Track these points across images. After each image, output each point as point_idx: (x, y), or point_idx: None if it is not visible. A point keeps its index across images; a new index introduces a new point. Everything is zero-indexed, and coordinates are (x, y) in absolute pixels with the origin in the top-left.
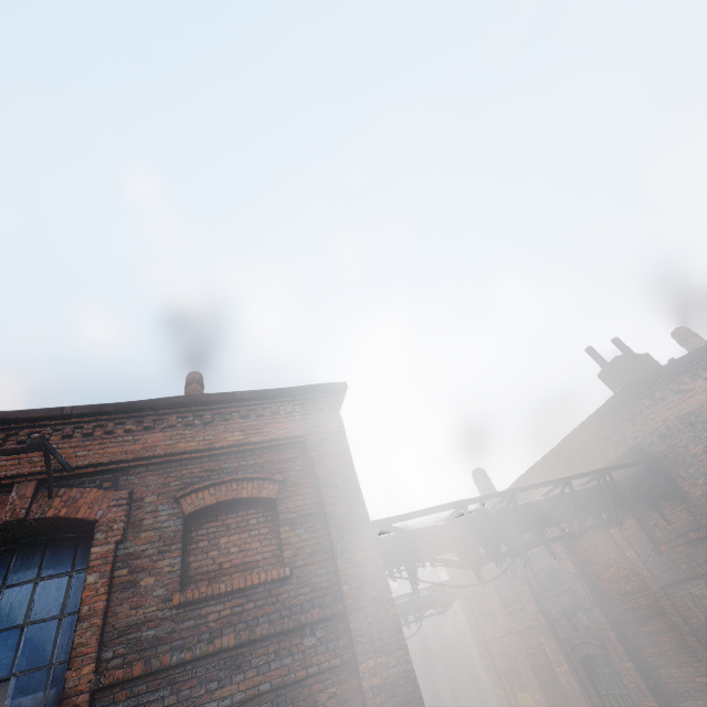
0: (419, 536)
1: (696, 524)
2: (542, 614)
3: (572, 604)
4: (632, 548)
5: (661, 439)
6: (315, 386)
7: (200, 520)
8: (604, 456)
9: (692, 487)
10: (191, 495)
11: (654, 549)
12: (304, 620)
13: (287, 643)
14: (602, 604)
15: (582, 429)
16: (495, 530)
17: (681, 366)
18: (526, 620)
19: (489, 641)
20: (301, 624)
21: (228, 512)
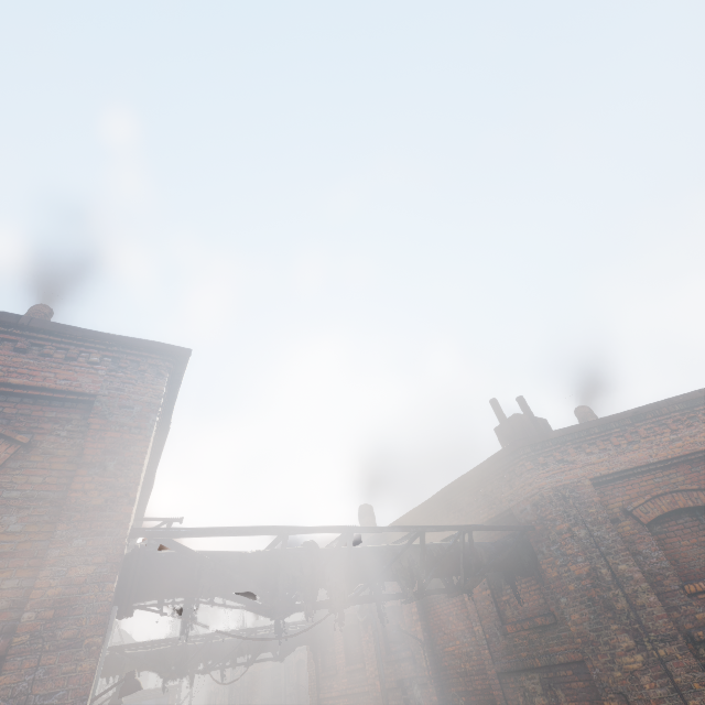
0: (206, 561)
1: (546, 608)
2: (380, 680)
3: (411, 675)
4: (481, 623)
5: (533, 507)
6: (146, 341)
7: None
8: (478, 515)
9: (550, 567)
10: None
11: (500, 628)
12: None
13: None
14: (439, 681)
15: (464, 480)
16: (314, 573)
17: (569, 435)
18: (364, 683)
19: (324, 700)
20: None
21: None
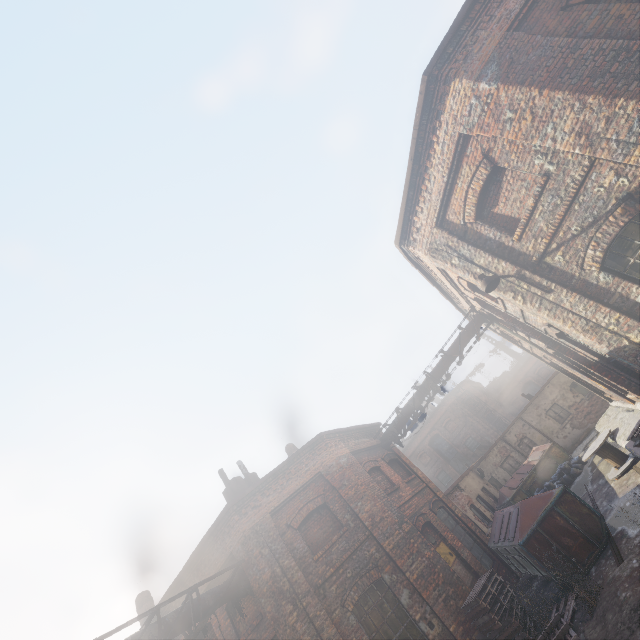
0: None
1: (258, 611)
2: None
3: None
4: None
5: (242, 546)
6: None
7: None
8: (216, 565)
9: (255, 582)
10: None
11: None
12: None
13: None
14: None
15: (203, 544)
16: None
17: (257, 488)
18: None
19: None
20: None
21: None
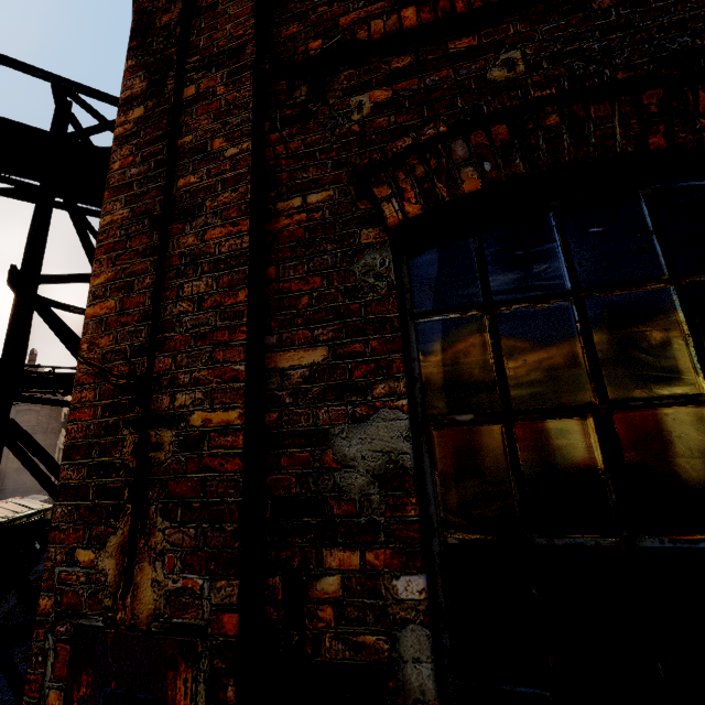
0: None
1: None
2: None
3: None
4: None
5: None
6: None
7: (21, 411)
8: None
9: None
10: (19, 407)
11: None
12: (39, 433)
13: (34, 435)
14: None
15: None
16: None
17: None
18: None
19: None
20: (38, 433)
21: (28, 411)
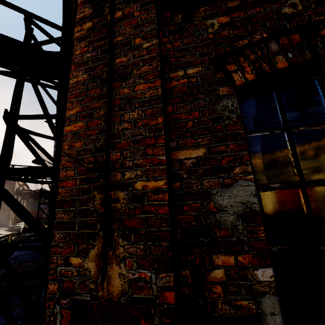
0: (23, 193)
1: None
2: None
3: None
4: None
5: None
6: None
7: None
8: None
9: None
10: None
11: None
12: None
13: None
14: None
15: None
16: (35, 194)
17: None
18: None
19: None
20: None
21: None
